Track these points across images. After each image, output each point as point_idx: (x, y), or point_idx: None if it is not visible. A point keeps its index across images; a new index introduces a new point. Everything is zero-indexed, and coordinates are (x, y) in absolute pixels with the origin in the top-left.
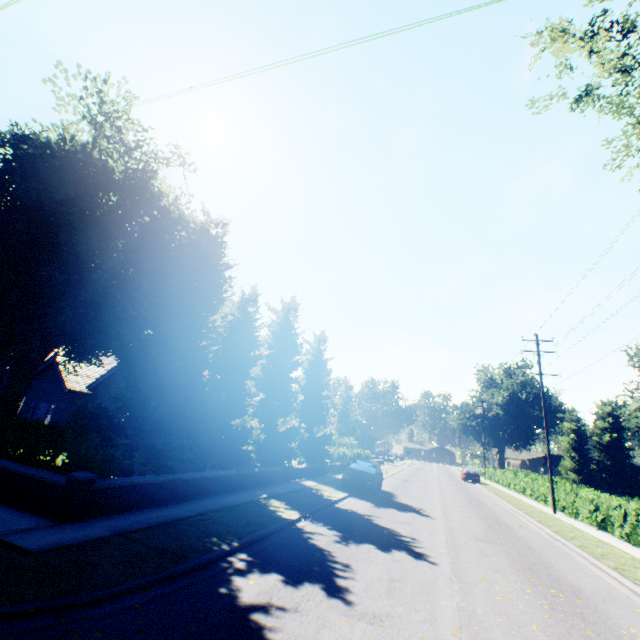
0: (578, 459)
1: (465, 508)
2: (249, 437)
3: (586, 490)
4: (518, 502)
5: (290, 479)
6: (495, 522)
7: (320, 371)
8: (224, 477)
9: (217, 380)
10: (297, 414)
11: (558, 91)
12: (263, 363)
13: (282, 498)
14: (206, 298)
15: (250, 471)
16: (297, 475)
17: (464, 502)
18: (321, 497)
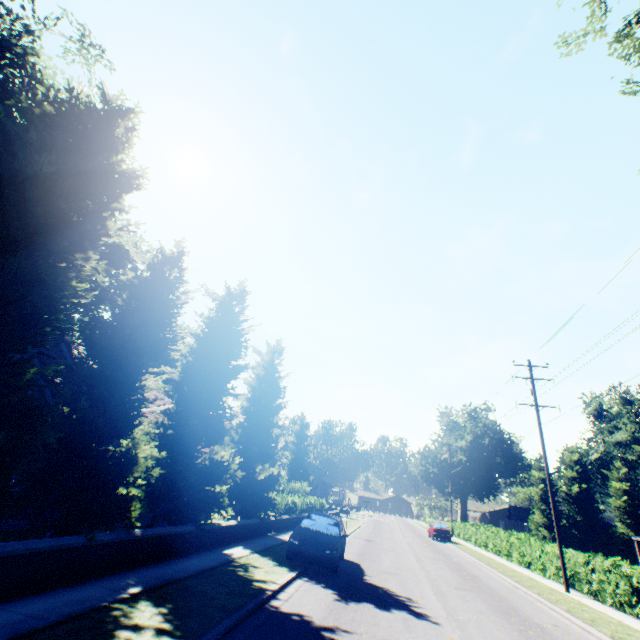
0: (548, 512)
1: (464, 590)
2: (127, 472)
3: (612, 560)
4: (513, 572)
5: (207, 545)
6: (522, 621)
7: (271, 390)
8: (45, 554)
9: (90, 371)
10: (235, 446)
11: (596, 24)
12: (185, 361)
13: (167, 596)
14: (73, 213)
15: (121, 537)
16: (220, 538)
17: (455, 577)
18: (248, 586)
